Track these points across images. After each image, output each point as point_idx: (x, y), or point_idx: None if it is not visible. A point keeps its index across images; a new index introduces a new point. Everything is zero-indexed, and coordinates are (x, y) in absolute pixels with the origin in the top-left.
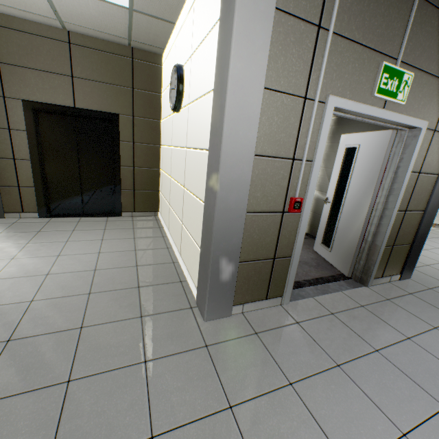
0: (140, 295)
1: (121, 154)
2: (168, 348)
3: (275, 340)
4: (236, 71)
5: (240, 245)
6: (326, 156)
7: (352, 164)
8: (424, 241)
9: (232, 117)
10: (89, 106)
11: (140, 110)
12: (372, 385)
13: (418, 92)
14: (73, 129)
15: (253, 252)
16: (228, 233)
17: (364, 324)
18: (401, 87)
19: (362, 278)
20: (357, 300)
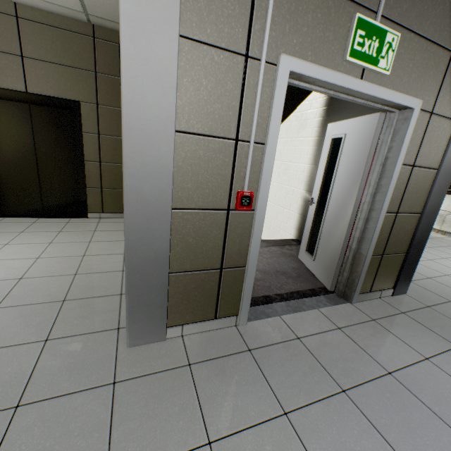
0: (60, 312)
1: (84, 147)
2: (60, 385)
3: (211, 375)
4: (131, 6)
5: (168, 251)
6: (316, 152)
7: (338, 158)
8: (422, 250)
9: (134, 74)
10: (44, 91)
11: (106, 97)
12: (325, 446)
13: (408, 61)
14: (28, 118)
15: (190, 260)
16: (148, 235)
17: (336, 353)
18: (384, 51)
19: (346, 292)
20: (334, 321)
